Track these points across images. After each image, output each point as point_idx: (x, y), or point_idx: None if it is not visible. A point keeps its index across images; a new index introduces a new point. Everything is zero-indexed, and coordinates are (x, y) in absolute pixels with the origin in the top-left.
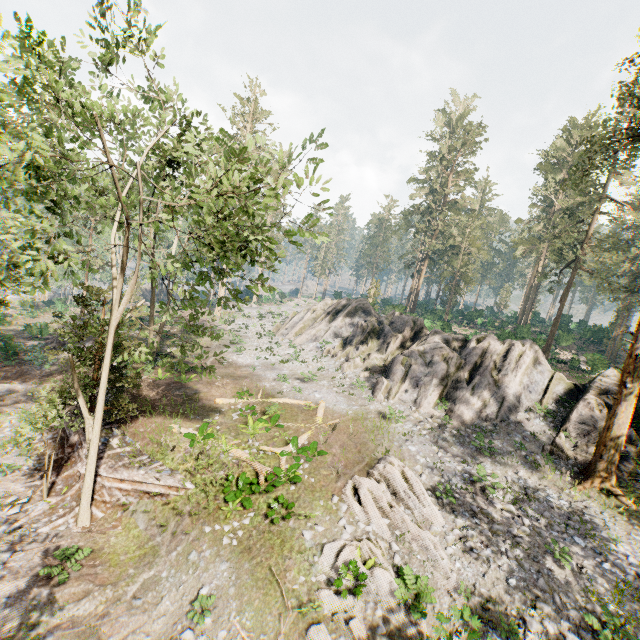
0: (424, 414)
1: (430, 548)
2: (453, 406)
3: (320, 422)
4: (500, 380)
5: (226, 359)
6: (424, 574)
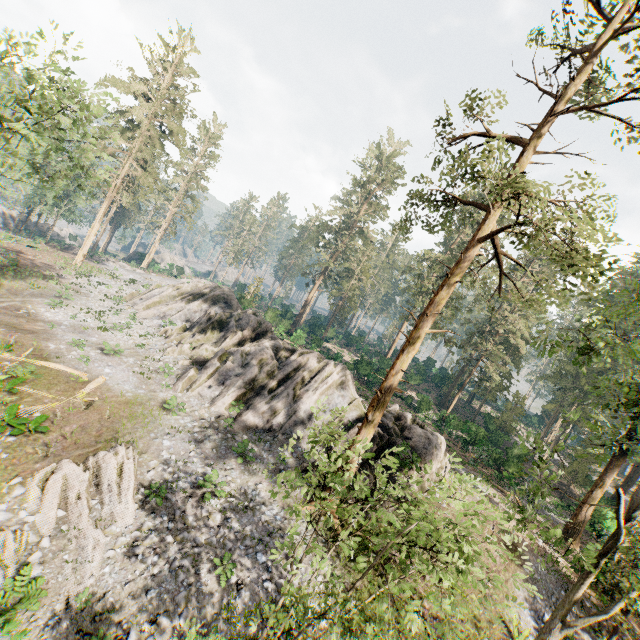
0: (213, 413)
1: (87, 548)
2: (245, 410)
3: (80, 397)
4: (300, 395)
5: (29, 309)
6: (55, 576)
